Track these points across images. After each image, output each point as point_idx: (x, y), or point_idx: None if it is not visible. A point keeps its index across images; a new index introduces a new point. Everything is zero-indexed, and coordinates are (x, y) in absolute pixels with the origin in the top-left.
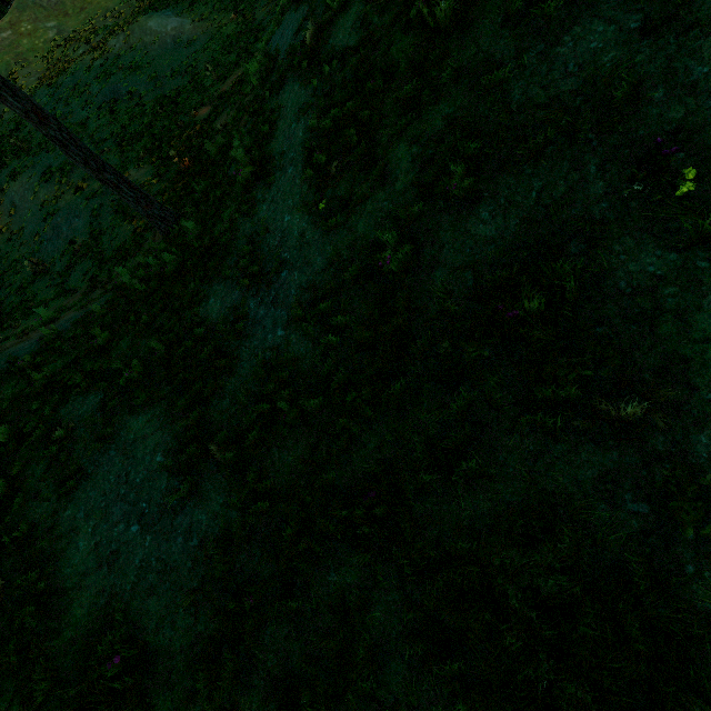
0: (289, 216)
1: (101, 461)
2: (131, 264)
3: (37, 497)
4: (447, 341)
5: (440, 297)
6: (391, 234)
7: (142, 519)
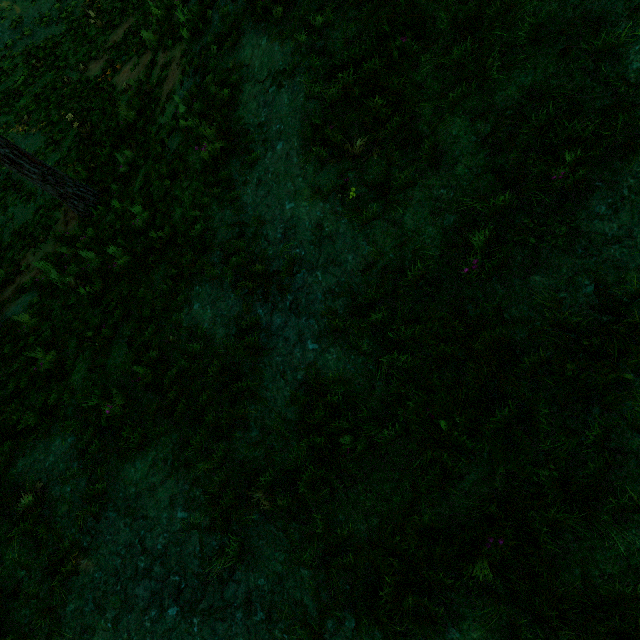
0: (291, 202)
1: (98, 528)
2: (44, 252)
3: (16, 593)
4: (570, 360)
5: (544, 305)
6: (482, 235)
7: (180, 597)
